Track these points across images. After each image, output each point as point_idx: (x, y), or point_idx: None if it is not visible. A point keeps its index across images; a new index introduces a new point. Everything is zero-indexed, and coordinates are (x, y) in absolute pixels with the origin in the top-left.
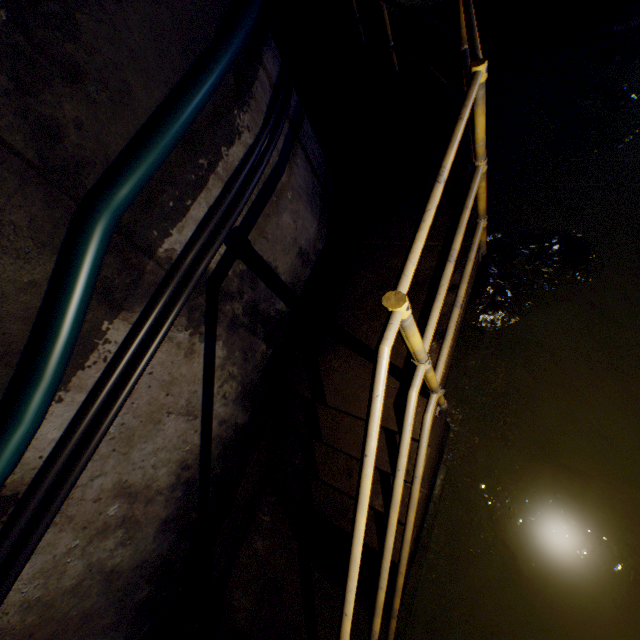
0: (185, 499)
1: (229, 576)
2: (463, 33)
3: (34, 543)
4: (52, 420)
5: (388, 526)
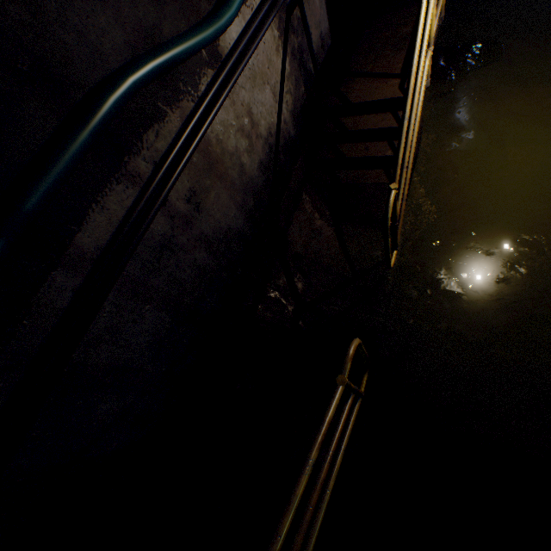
0: (268, 159)
1: (288, 229)
2: None
3: (231, 86)
4: (234, 25)
5: (415, 89)
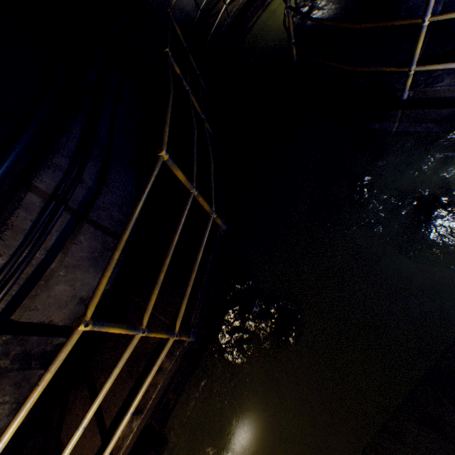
0: None
1: None
2: (185, 184)
3: None
4: None
5: None
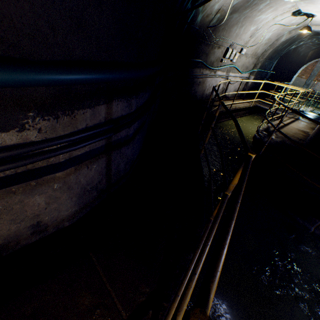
0: None
1: None
2: (231, 186)
3: None
4: None
5: None
